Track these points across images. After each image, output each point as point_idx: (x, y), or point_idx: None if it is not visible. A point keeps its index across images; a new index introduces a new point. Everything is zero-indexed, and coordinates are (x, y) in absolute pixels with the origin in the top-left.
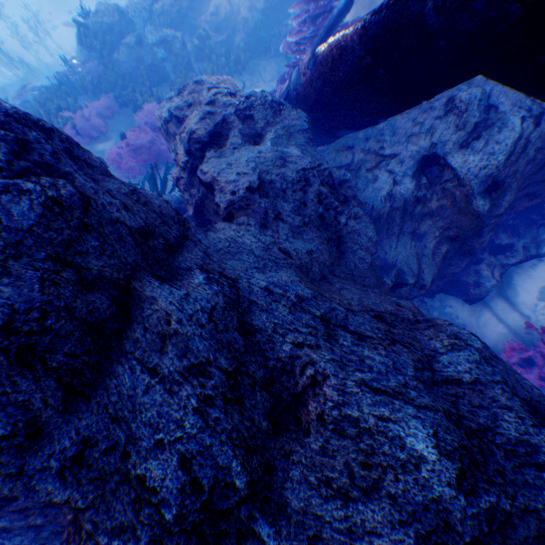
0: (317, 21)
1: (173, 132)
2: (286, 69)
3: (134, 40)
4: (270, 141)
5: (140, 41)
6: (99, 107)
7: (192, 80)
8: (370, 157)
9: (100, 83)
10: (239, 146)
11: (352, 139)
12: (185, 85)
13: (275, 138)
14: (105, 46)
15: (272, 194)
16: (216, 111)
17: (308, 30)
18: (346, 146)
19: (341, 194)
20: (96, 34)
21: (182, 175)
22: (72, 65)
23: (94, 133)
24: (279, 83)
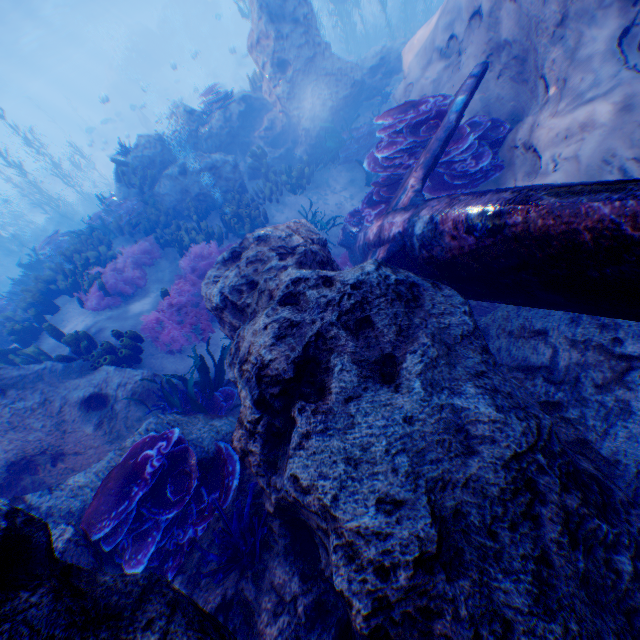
0: (417, 129)
1: (228, 322)
2: (373, 187)
3: (178, 170)
4: (419, 379)
5: (185, 170)
6: (136, 253)
7: (253, 236)
8: (595, 356)
9: (139, 223)
10: (358, 392)
11: (539, 315)
12: (242, 241)
13: (426, 368)
14: (145, 180)
15: (468, 549)
16: (305, 320)
17: (405, 140)
18: (529, 329)
19: (588, 478)
20: (136, 169)
21: (250, 445)
22: (110, 203)
23: (128, 289)
24: (367, 206)
